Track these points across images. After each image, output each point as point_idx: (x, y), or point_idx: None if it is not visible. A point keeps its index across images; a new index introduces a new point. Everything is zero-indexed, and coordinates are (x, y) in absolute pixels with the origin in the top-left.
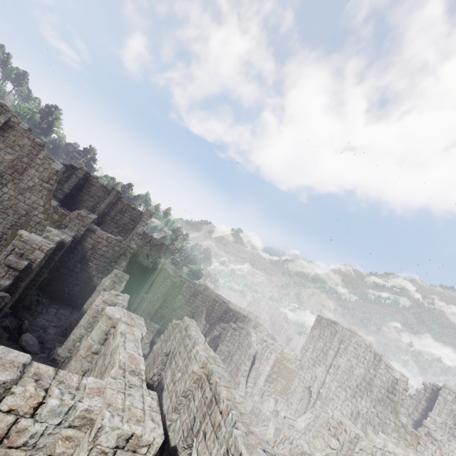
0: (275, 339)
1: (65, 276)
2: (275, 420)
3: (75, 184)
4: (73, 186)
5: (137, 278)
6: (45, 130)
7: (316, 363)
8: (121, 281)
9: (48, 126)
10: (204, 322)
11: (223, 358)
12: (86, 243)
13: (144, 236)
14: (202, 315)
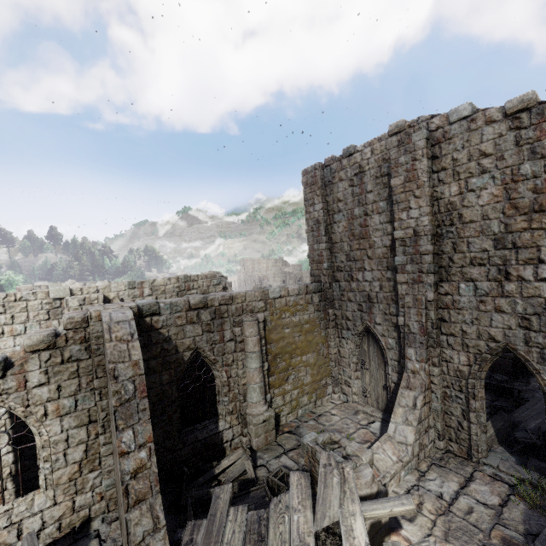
0: None
1: None
2: None
3: None
4: None
5: None
6: None
7: (354, 269)
8: None
9: None
10: None
11: (81, 456)
12: None
13: None
14: None
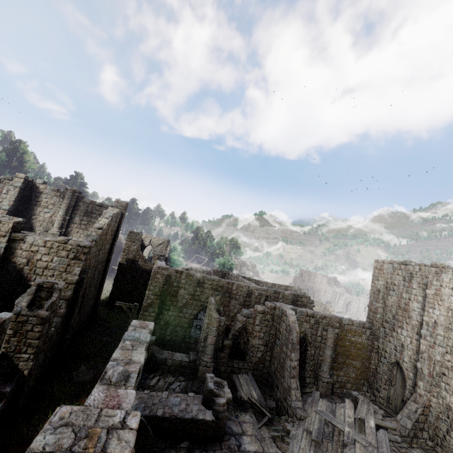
0: (329, 308)
1: (3, 310)
2: (363, 440)
3: (16, 198)
4: (14, 200)
5: (145, 287)
6: (16, 167)
7: (396, 325)
8: (52, 294)
9: (18, 162)
10: (216, 315)
11: (260, 356)
12: (17, 258)
13: (137, 237)
14: (210, 307)
